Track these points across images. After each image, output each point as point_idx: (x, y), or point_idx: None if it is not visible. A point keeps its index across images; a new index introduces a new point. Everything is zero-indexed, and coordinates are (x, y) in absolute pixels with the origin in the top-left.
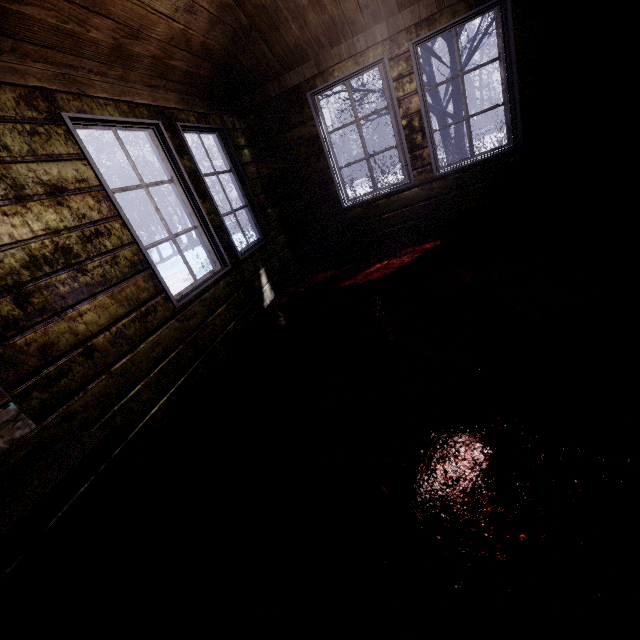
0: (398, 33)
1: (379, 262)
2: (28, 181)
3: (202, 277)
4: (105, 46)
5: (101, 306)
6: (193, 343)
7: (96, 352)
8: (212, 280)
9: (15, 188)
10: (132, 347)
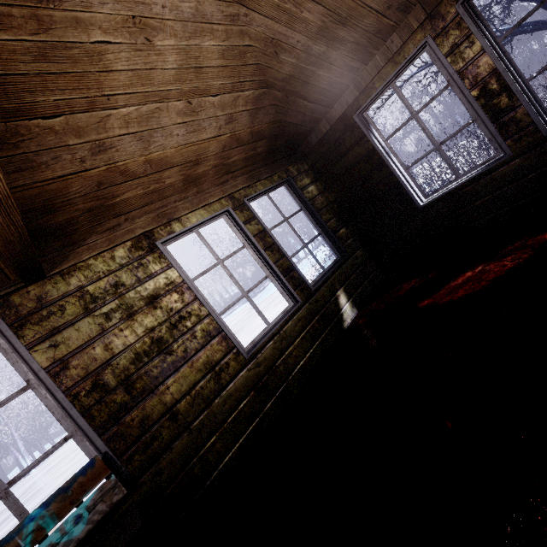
0: (438, 5)
1: (471, 268)
2: (135, 301)
3: (274, 319)
4: (179, 182)
5: (183, 376)
6: (264, 386)
7: (179, 415)
8: (281, 322)
9: (128, 309)
10: (208, 404)
